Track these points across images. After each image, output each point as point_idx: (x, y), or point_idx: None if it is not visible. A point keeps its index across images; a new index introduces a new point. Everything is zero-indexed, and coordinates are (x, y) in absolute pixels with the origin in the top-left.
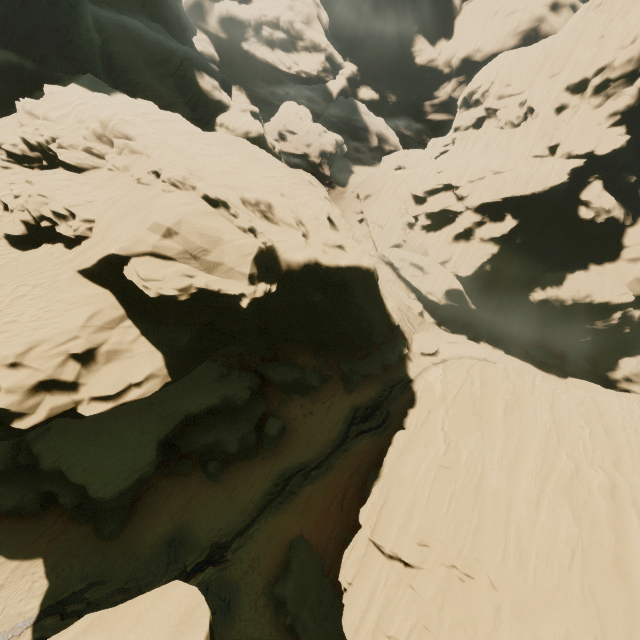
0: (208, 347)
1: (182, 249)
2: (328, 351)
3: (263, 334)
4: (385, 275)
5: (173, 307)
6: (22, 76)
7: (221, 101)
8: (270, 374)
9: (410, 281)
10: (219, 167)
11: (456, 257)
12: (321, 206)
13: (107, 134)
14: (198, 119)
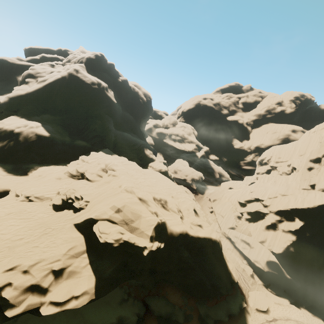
0: (120, 277)
1: (122, 219)
2: (190, 294)
3: (152, 274)
4: (226, 245)
5: (109, 249)
6: (85, 148)
7: (152, 158)
8: (152, 305)
9: (242, 251)
10: (146, 183)
11: (269, 239)
12: (190, 203)
13: (106, 168)
14: (142, 164)
